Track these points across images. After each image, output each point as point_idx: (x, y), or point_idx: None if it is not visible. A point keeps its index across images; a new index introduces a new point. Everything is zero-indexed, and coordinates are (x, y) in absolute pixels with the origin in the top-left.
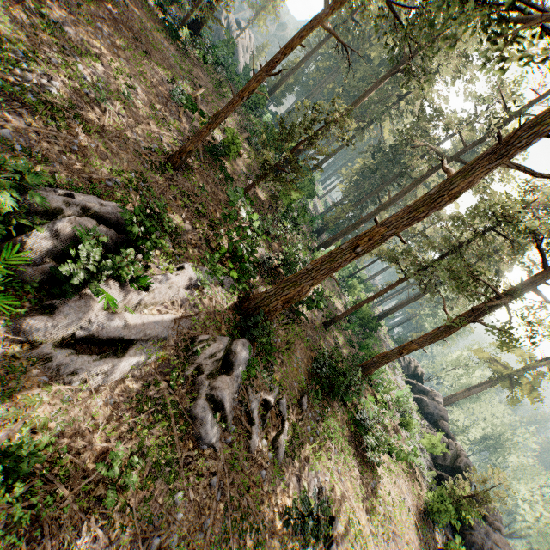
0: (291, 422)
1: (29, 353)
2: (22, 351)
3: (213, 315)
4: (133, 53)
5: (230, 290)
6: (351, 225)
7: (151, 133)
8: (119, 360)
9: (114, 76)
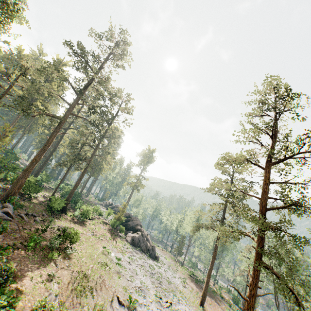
0: (40, 217)
1: None
2: None
3: None
4: None
5: None
6: (44, 163)
7: None
8: None
9: None
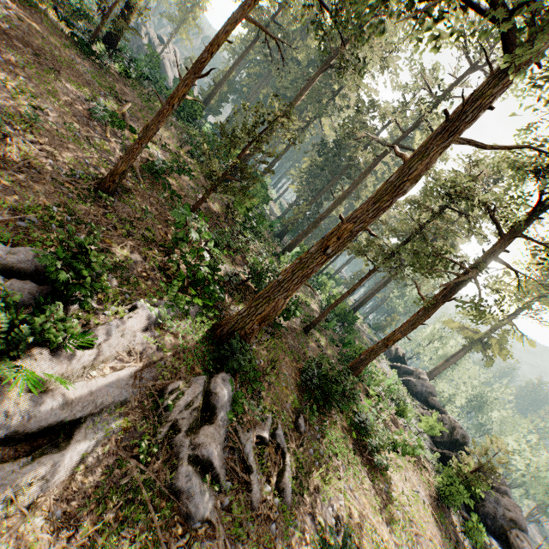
0: (292, 451)
1: None
2: None
3: (182, 354)
4: (37, 71)
5: (198, 319)
6: (312, 224)
7: (72, 158)
8: (60, 454)
9: (14, 97)
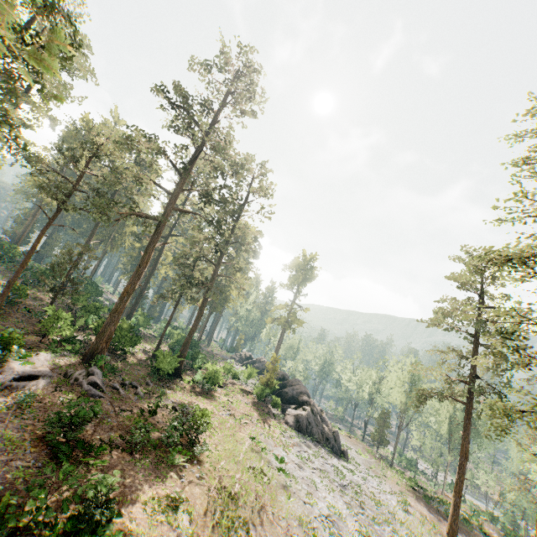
0: (144, 388)
1: (4, 386)
2: (0, 387)
3: (70, 365)
4: None
5: (72, 356)
6: (138, 296)
7: None
8: (39, 380)
9: None
